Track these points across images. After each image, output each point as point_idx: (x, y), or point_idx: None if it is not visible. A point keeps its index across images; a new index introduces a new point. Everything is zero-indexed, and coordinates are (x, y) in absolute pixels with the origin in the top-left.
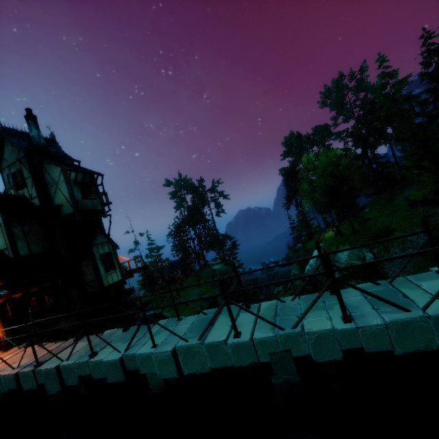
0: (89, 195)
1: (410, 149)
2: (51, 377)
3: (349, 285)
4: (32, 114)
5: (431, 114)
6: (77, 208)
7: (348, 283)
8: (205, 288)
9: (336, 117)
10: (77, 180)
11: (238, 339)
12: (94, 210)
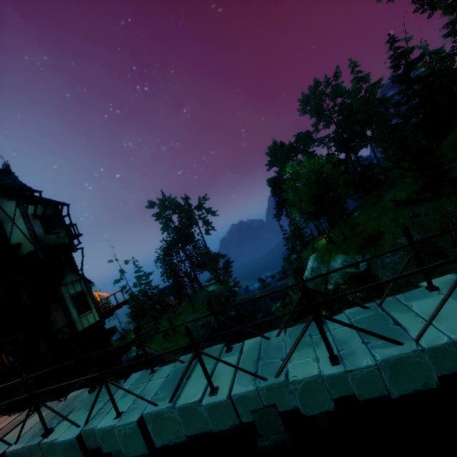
0: (53, 229)
1: (390, 150)
2: None
3: (332, 320)
4: None
5: (405, 115)
6: (38, 246)
7: (332, 318)
8: (200, 313)
9: (317, 123)
10: (37, 213)
11: (214, 398)
12: (60, 246)
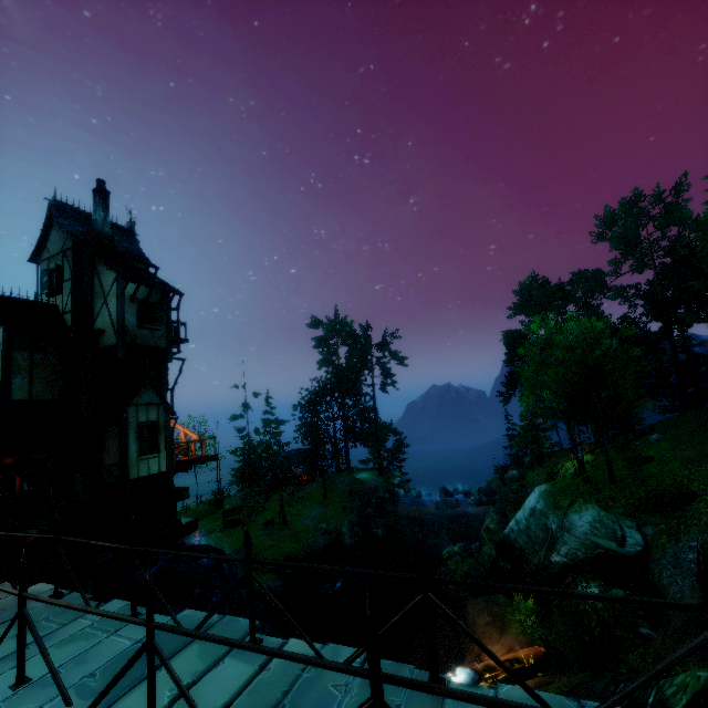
0: (148, 323)
1: None
2: None
3: None
4: (104, 189)
5: None
6: (122, 340)
7: None
8: (332, 510)
9: (619, 261)
10: (139, 295)
11: None
12: (152, 348)
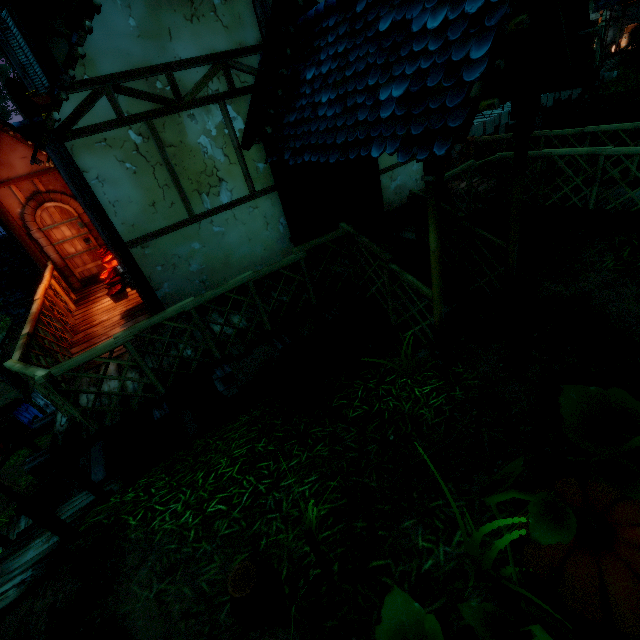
0: None
1: None
2: None
3: None
4: None
5: None
6: None
7: None
8: None
9: None
10: None
11: None
12: None
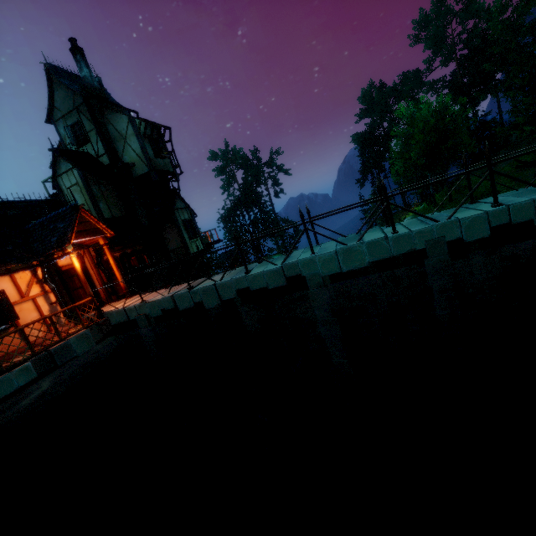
0: (162, 153)
1: (526, 99)
2: (210, 293)
3: (504, 175)
4: (78, 47)
5: None
6: (152, 167)
7: (504, 173)
8: None
9: (431, 59)
10: (146, 133)
11: (398, 233)
12: (167, 172)
